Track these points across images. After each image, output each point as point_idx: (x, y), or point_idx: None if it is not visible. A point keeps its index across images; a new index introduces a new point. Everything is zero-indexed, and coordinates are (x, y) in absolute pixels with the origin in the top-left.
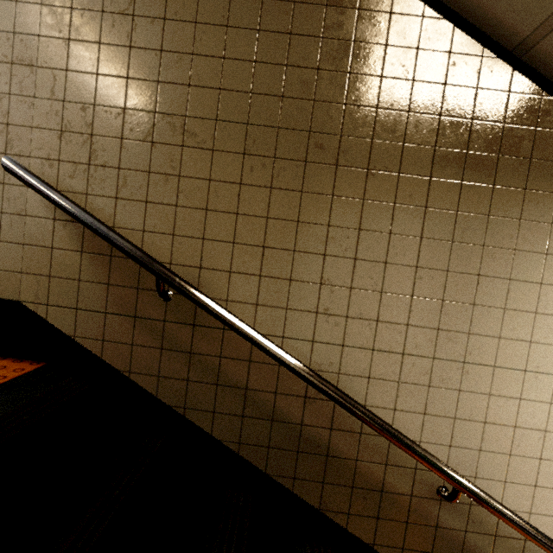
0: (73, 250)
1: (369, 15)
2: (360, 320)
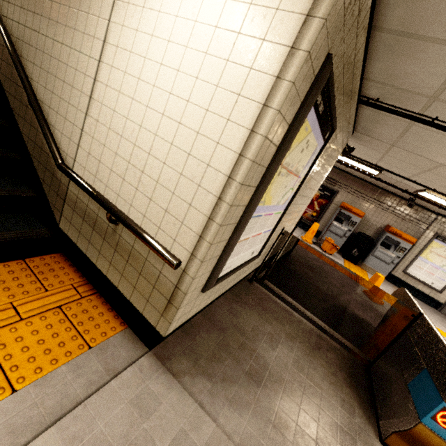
0: None
1: None
2: (30, 12)
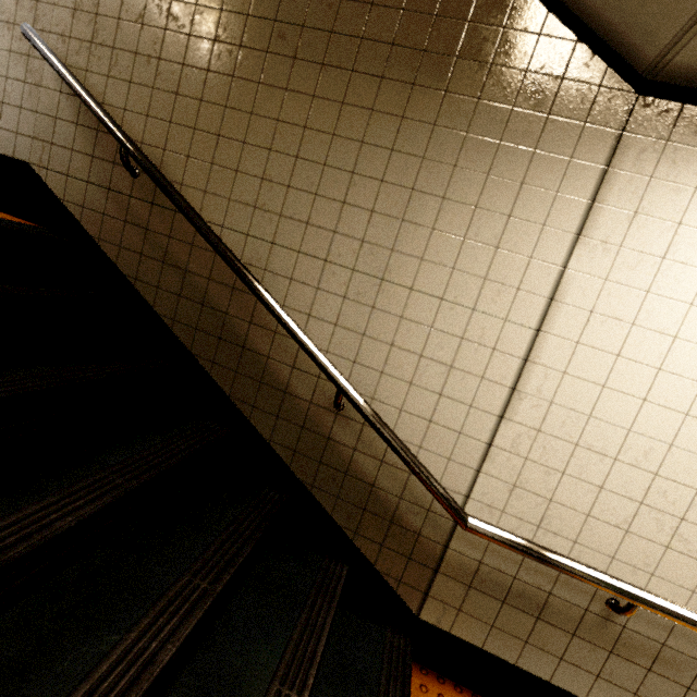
0: (71, 122)
1: None
2: (292, 220)
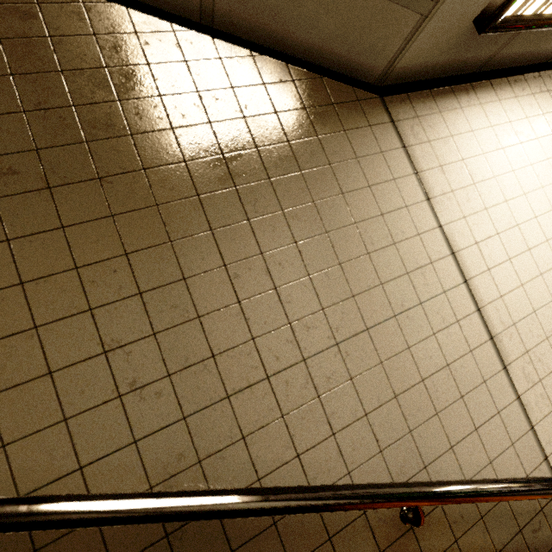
0: None
1: (8, 8)
2: (190, 368)
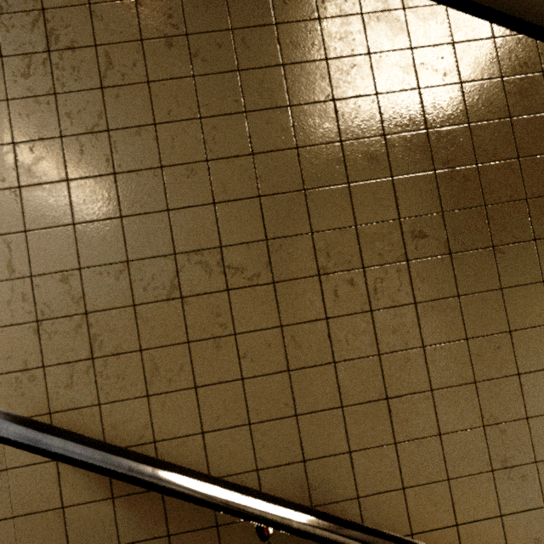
0: (97, 499)
1: (427, 52)
2: None
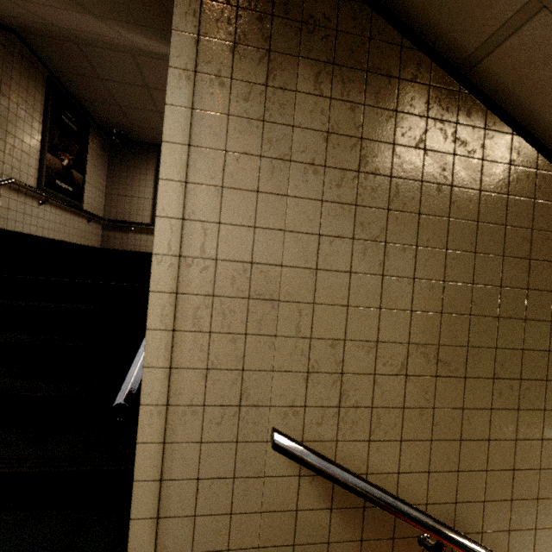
0: (320, 508)
1: None
2: None
